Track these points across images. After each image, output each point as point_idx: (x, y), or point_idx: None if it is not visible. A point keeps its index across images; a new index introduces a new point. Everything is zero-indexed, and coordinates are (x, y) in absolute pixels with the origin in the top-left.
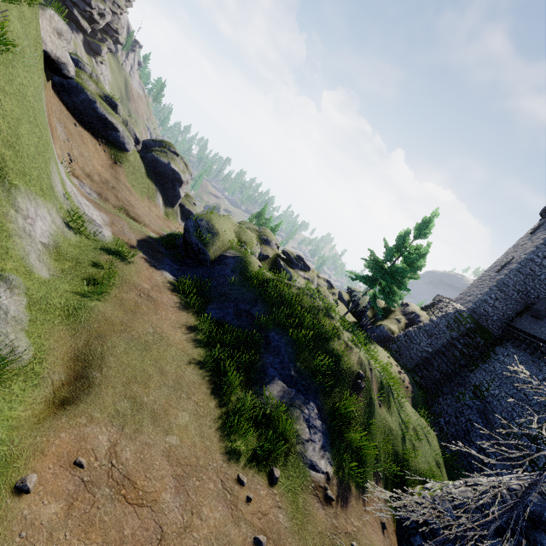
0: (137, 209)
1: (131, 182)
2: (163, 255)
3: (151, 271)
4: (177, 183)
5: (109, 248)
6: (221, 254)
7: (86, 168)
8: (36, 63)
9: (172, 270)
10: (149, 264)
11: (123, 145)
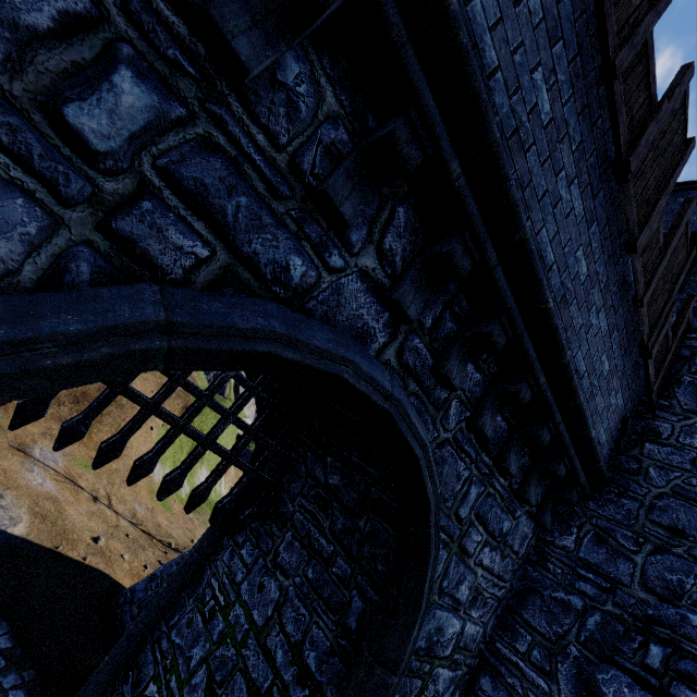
0: None
1: None
2: None
3: None
4: None
5: None
6: None
7: None
8: (233, 435)
9: None
10: None
11: None
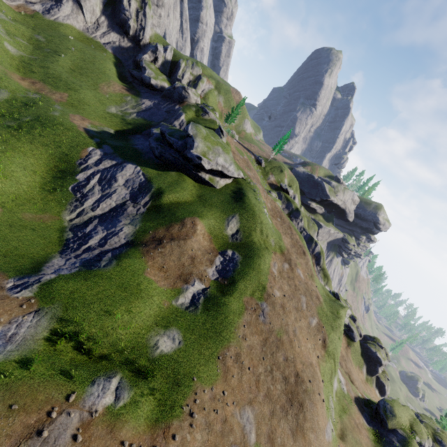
0: (353, 375)
1: (352, 357)
2: (364, 410)
3: (358, 415)
4: (378, 364)
5: (346, 397)
6: (395, 428)
7: None
8: None
9: (367, 420)
10: (358, 411)
11: (353, 338)
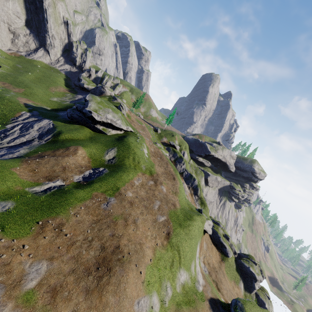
0: (223, 285)
1: (226, 271)
2: (219, 310)
3: (208, 311)
4: (253, 279)
5: (198, 294)
6: None
7: (209, 260)
8: (200, 234)
9: None
10: (209, 309)
11: (227, 254)
